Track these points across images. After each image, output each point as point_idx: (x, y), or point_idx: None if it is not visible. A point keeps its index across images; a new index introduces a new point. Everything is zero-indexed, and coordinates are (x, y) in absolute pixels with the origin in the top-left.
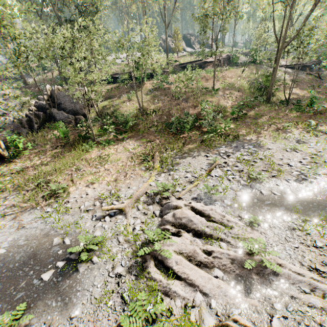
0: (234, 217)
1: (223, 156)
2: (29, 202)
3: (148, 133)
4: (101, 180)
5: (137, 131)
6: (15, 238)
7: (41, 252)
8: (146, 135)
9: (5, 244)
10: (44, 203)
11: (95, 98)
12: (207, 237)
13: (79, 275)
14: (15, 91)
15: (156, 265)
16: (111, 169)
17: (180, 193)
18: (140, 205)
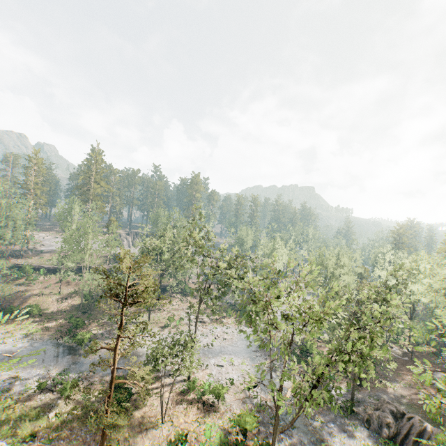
0: None
1: None
2: None
3: None
4: None
5: None
6: None
7: None
8: None
9: None
10: None
11: None
12: None
13: None
14: None
15: None
16: None
17: None
18: None
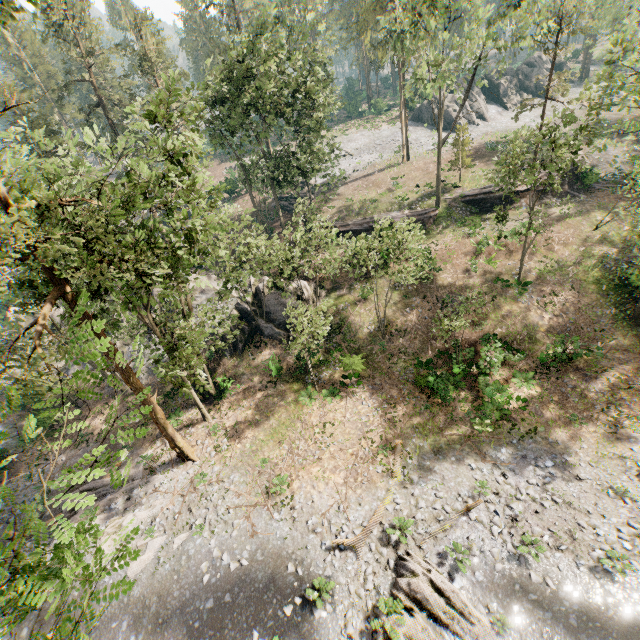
0: (480, 607)
1: (496, 478)
2: (254, 494)
3: (391, 378)
4: (328, 478)
5: (374, 368)
6: (252, 549)
7: (278, 577)
8: (386, 385)
9: (246, 554)
10: (270, 502)
11: (314, 297)
12: (442, 624)
13: (315, 620)
14: (210, 277)
15: (385, 639)
16: (338, 459)
17: (422, 538)
18: (373, 544)
